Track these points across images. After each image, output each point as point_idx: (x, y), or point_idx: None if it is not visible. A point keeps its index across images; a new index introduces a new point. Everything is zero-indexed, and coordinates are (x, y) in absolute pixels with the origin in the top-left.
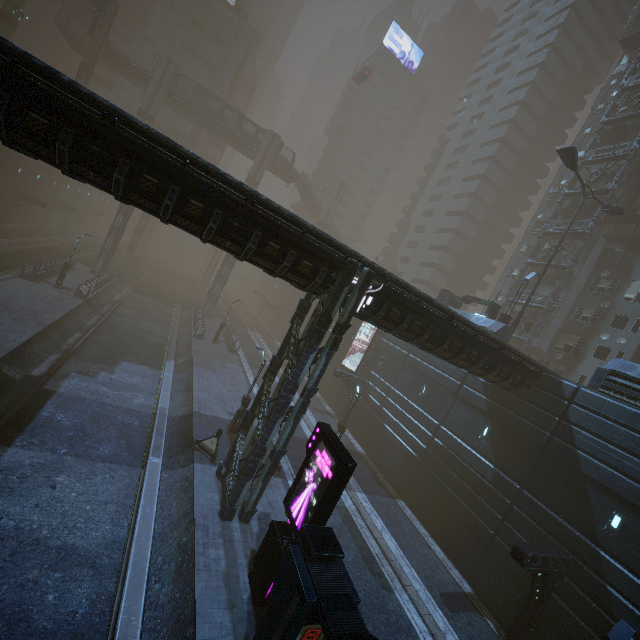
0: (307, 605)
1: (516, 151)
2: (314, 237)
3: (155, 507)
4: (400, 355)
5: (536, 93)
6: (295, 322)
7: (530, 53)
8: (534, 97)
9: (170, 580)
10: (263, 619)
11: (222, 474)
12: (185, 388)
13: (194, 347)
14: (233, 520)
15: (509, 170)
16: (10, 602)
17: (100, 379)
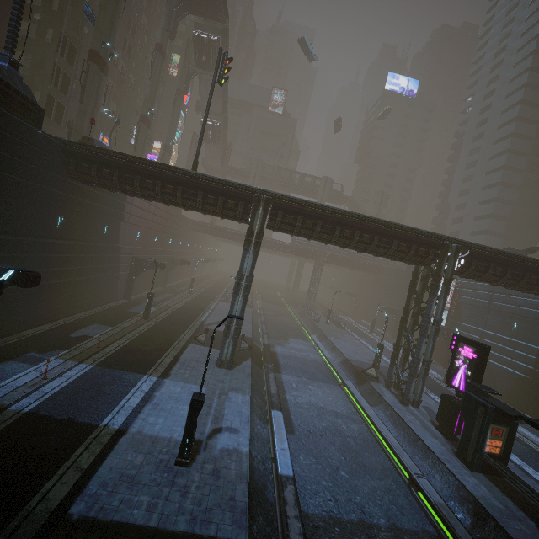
0: (490, 409)
1: (535, 121)
2: (419, 236)
3: (363, 398)
4: (482, 304)
5: (538, 72)
6: (413, 285)
7: (519, 47)
8: (537, 76)
9: (392, 428)
10: (462, 430)
11: (389, 385)
12: (331, 349)
13: (319, 327)
14: (409, 406)
15: (533, 137)
16: (331, 425)
17: (287, 347)
